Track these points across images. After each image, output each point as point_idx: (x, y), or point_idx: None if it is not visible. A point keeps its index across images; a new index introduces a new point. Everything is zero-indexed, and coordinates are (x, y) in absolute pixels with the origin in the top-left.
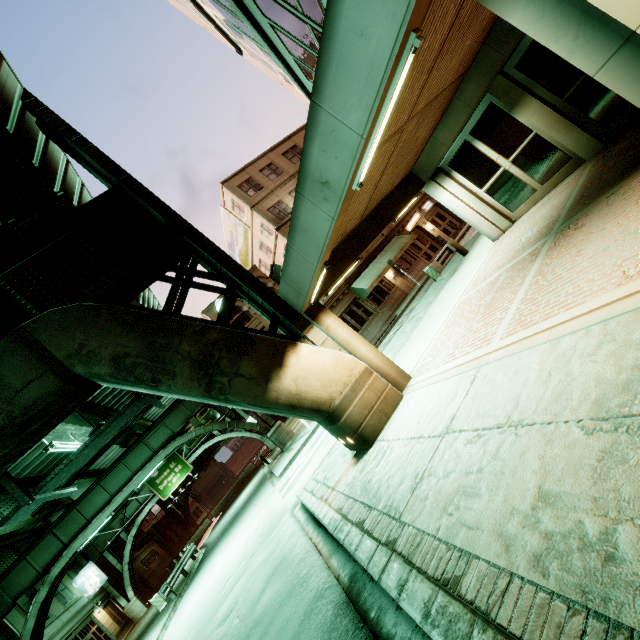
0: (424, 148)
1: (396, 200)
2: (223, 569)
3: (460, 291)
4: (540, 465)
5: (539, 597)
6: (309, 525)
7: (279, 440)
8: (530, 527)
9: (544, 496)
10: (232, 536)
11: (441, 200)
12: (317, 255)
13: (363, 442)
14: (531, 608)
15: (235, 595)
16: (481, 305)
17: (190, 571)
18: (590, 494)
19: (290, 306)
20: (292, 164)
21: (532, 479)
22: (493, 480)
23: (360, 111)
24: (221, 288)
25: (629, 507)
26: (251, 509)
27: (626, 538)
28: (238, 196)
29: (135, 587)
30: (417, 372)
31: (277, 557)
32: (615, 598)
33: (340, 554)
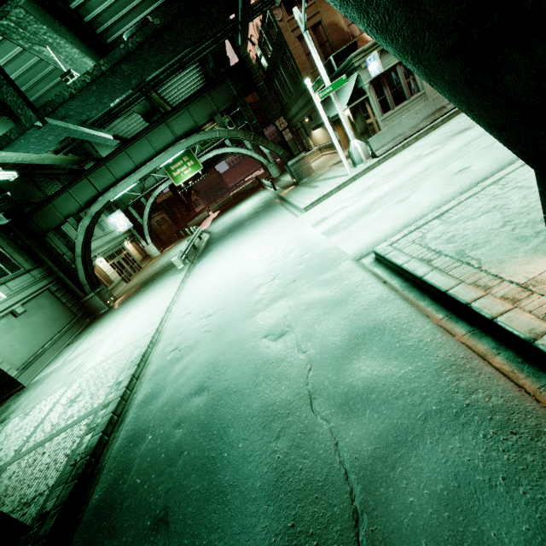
0: None
1: None
2: (245, 269)
3: None
4: None
5: None
6: (424, 303)
7: (298, 173)
8: None
9: None
10: (245, 241)
11: None
12: None
13: None
14: None
15: (282, 315)
16: None
17: (198, 247)
18: None
19: None
20: None
21: None
22: None
23: None
24: None
25: None
26: (265, 226)
27: None
28: None
29: (152, 238)
30: None
31: (361, 315)
32: None
33: None
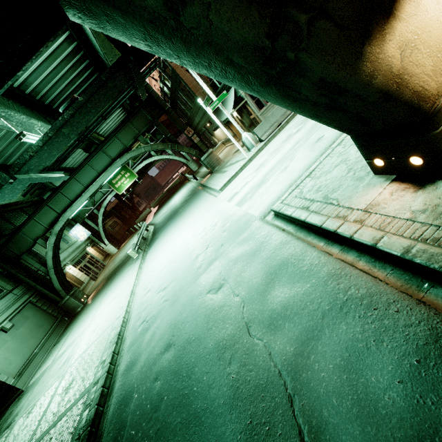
0: None
1: None
2: (185, 246)
3: None
4: None
5: None
6: (311, 238)
7: (210, 164)
8: None
9: None
10: (181, 224)
11: None
12: None
13: None
14: None
15: (218, 273)
16: None
17: (147, 238)
18: None
19: None
20: None
21: None
22: None
23: None
24: None
25: None
26: (194, 209)
27: None
28: None
29: (108, 239)
30: None
31: (271, 258)
32: None
33: None
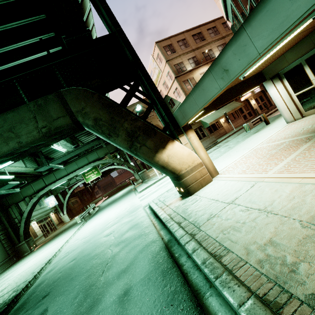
0: (275, 60)
1: (247, 84)
2: (107, 218)
3: (258, 142)
4: (274, 230)
5: (256, 273)
6: (151, 215)
7: (143, 177)
8: (261, 250)
9: (272, 242)
10: (113, 207)
11: (270, 92)
12: (203, 103)
13: (188, 193)
14: (251, 275)
15: (113, 229)
16: (268, 153)
17: (91, 213)
18: (294, 248)
19: (176, 122)
20: (195, 43)
21: (268, 234)
22: (249, 228)
23: (266, 40)
24: (147, 102)
25: (310, 258)
26: (123, 200)
27: (303, 267)
28: (162, 52)
29: (67, 211)
30: (223, 172)
31: (135, 222)
32: (289, 283)
33: (165, 231)
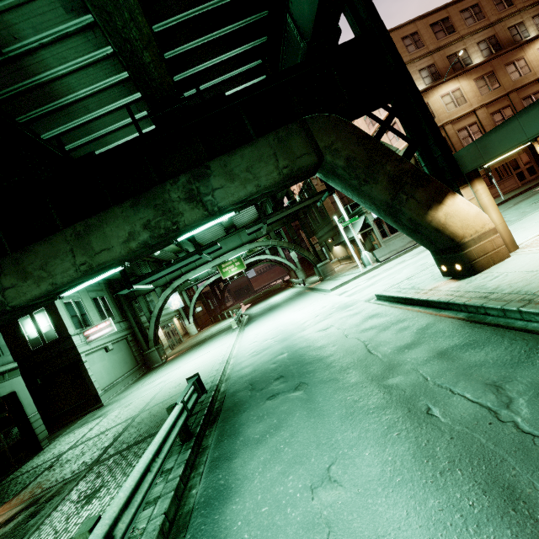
0: None
1: None
2: (292, 319)
3: None
4: None
5: None
6: (397, 305)
7: (324, 272)
8: None
9: None
10: (286, 310)
11: None
12: None
13: (471, 270)
14: None
15: (326, 324)
16: None
17: (242, 321)
18: None
19: (458, 166)
20: (435, 39)
21: None
22: None
23: None
24: (405, 136)
25: None
26: (301, 301)
27: None
28: None
29: (194, 318)
30: (526, 246)
31: (369, 313)
32: None
33: (449, 312)
